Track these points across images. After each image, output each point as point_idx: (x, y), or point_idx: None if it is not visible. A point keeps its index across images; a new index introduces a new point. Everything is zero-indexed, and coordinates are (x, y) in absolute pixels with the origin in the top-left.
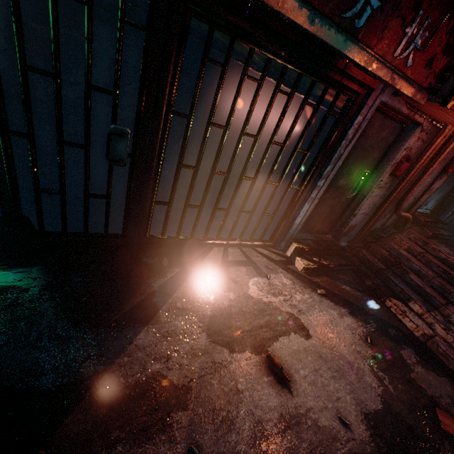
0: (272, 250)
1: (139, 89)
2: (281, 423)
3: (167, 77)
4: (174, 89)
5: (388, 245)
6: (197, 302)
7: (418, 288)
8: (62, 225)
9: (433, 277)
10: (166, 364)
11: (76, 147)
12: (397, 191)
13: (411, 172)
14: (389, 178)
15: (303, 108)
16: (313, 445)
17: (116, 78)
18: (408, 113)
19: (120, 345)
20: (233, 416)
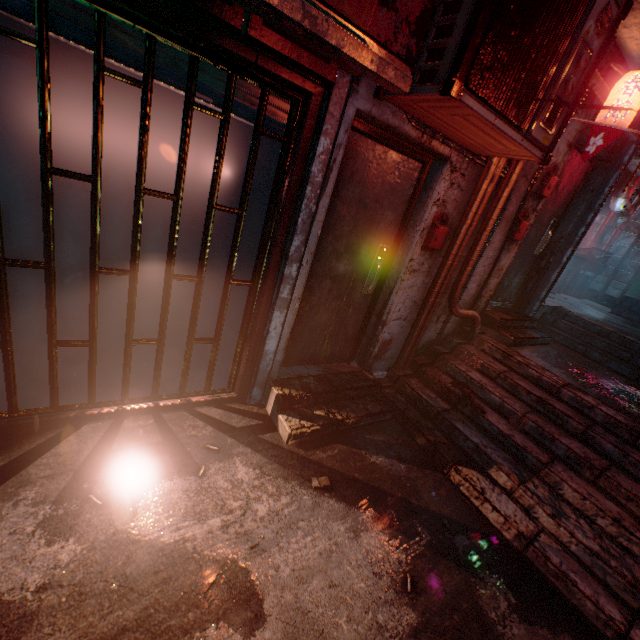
0: (237, 406)
1: None
2: None
3: None
4: None
5: (451, 365)
6: None
7: (502, 437)
8: None
9: (523, 413)
10: None
11: None
12: (443, 276)
13: (456, 241)
14: (424, 254)
15: (191, 118)
16: None
17: None
18: (420, 137)
19: None
20: None
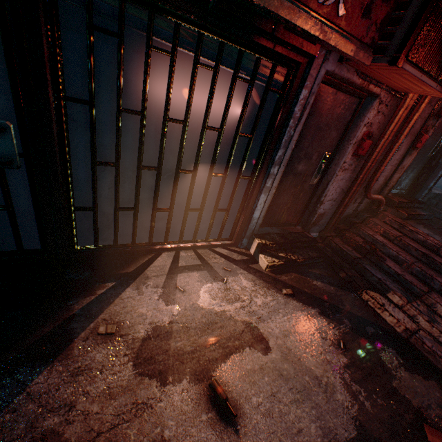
0: (234, 248)
1: (7, 69)
2: None
3: (42, 53)
4: (59, 68)
5: (362, 231)
6: (129, 322)
7: (396, 276)
8: None
9: (412, 262)
10: (66, 416)
11: None
12: (364, 173)
13: (376, 149)
14: (353, 159)
15: (234, 85)
16: None
17: None
18: (362, 84)
19: (5, 396)
20: None
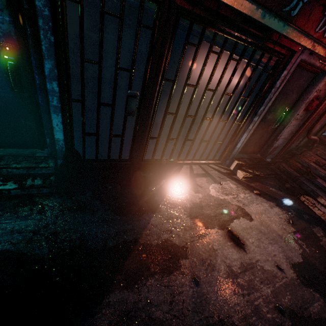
0: (220, 166)
1: (146, 66)
2: (242, 267)
3: (163, 57)
4: (166, 65)
5: (301, 159)
6: (180, 199)
7: (323, 188)
8: (95, 155)
9: None
10: (170, 235)
11: (107, 106)
12: (309, 121)
13: (320, 107)
14: (303, 112)
15: (246, 69)
16: (262, 279)
17: (133, 61)
18: (320, 66)
19: (143, 224)
20: (213, 262)
